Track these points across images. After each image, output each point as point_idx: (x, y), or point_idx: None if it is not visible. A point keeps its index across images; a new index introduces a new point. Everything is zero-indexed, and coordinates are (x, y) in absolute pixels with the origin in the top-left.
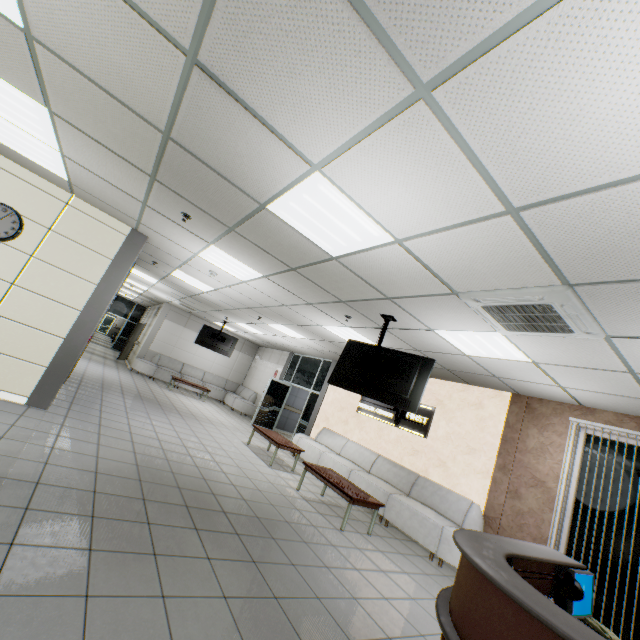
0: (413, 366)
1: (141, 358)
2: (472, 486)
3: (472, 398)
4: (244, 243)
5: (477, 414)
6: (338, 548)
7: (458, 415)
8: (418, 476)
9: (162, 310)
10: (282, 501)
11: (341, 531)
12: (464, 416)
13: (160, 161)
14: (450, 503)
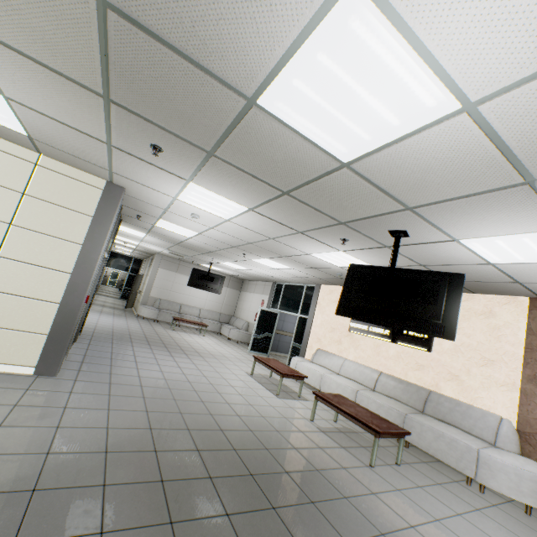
0: (439, 285)
1: (144, 305)
2: (496, 400)
3: (479, 307)
4: (226, 170)
5: (488, 323)
6: (380, 496)
7: (465, 326)
8: (429, 392)
9: (155, 260)
10: (303, 440)
11: (371, 468)
12: (472, 326)
13: (107, 64)
14: (474, 420)
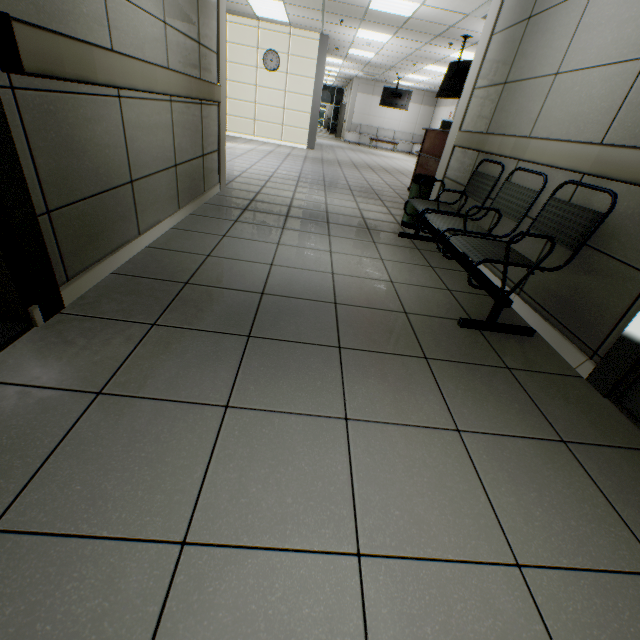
0: None
1: (348, 132)
2: None
3: None
4: (371, 24)
5: None
6: None
7: None
8: None
9: (353, 86)
10: None
11: None
12: None
13: (324, 6)
14: None
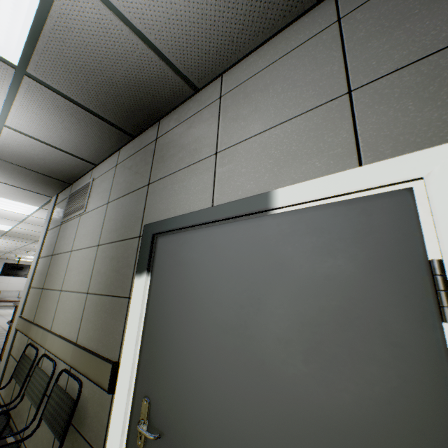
0: None
1: None
2: None
3: None
4: None
5: None
6: None
7: None
8: None
9: None
10: None
11: None
12: None
13: None
14: None
